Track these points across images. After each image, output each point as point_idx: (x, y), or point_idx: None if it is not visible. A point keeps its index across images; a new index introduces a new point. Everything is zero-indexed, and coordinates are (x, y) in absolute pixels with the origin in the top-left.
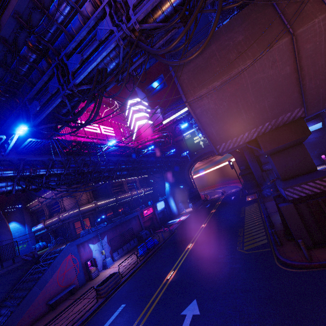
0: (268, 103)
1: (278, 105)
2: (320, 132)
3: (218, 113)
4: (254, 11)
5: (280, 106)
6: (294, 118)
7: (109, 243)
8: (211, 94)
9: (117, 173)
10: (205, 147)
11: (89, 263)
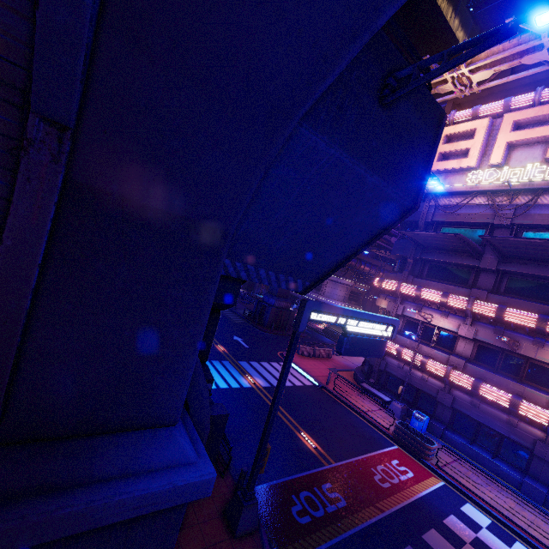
0: None
1: None
2: None
3: None
4: None
5: None
6: None
7: None
8: None
9: None
10: None
11: None
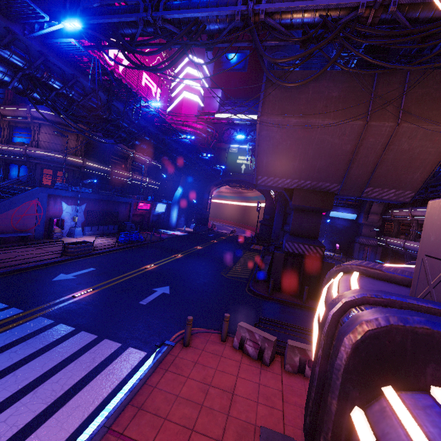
0: (319, 165)
1: (325, 172)
2: (350, 223)
3: (278, 147)
4: (359, 79)
5: (326, 174)
6: (330, 190)
7: (86, 214)
8: (283, 126)
9: (135, 142)
10: (244, 174)
11: (55, 221)
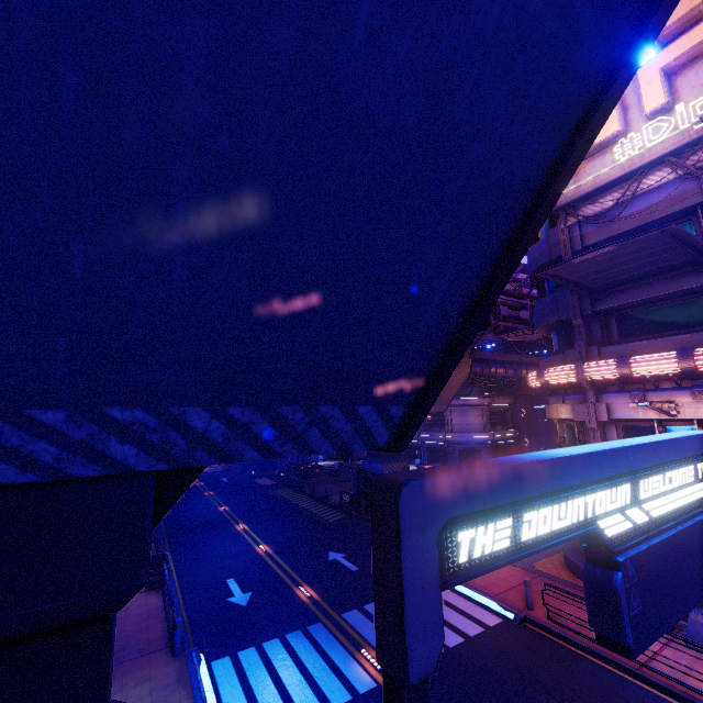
0: None
1: None
2: None
3: None
4: None
5: None
6: None
7: None
8: None
9: None
10: None
11: None
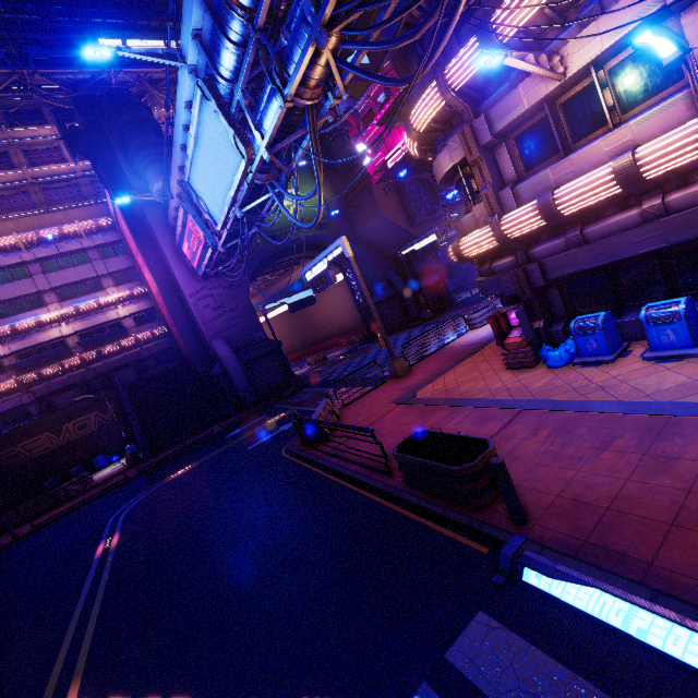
0: None
1: None
2: None
3: None
4: None
5: None
6: None
7: None
8: None
9: None
10: None
11: None
